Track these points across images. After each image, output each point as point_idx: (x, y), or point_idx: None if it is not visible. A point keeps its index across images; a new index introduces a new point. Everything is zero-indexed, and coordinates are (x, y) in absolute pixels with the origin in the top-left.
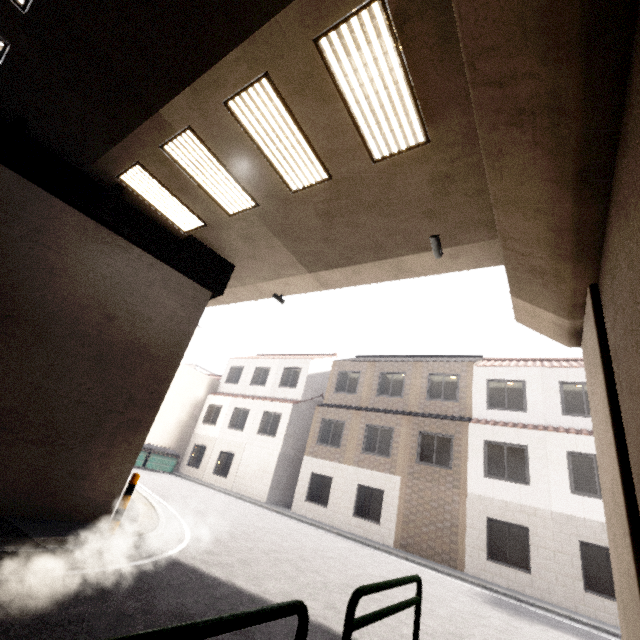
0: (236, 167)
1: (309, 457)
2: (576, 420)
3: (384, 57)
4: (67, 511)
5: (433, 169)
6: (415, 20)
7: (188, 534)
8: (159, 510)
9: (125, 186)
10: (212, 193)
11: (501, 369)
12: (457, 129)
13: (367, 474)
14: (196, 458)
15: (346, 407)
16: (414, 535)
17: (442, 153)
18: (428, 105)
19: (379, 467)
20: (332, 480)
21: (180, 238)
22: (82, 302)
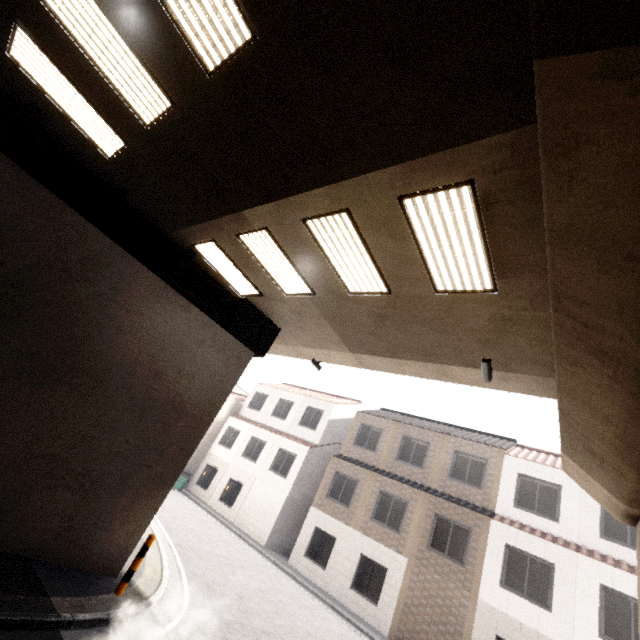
0: (301, 263)
1: (316, 509)
2: (616, 548)
3: (465, 223)
4: (84, 560)
5: (496, 311)
6: (502, 204)
7: (187, 596)
8: (164, 556)
9: (197, 252)
10: (274, 276)
11: (536, 465)
12: (528, 288)
13: (372, 545)
14: (206, 478)
15: (362, 465)
16: (412, 630)
17: (508, 301)
18: (502, 265)
19: (386, 541)
20: (335, 541)
21: (235, 298)
22: (138, 357)
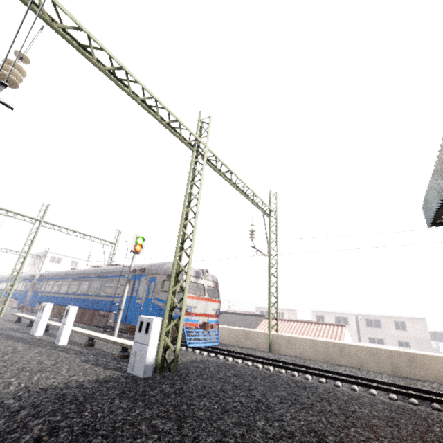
0: None
1: None
2: None
3: None
4: None
5: None
6: None
7: None
8: None
9: None
10: None
11: None
12: None
13: None
14: None
15: None
16: None
17: None
18: None
19: None
20: None
21: None
22: None
